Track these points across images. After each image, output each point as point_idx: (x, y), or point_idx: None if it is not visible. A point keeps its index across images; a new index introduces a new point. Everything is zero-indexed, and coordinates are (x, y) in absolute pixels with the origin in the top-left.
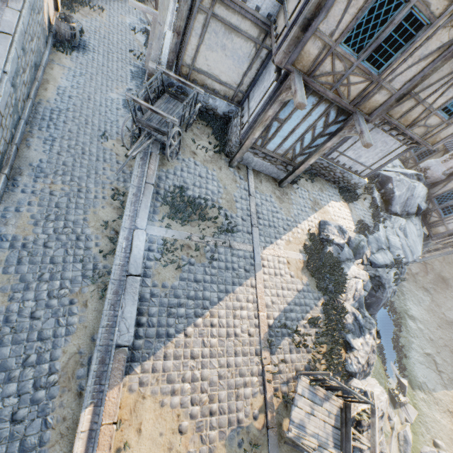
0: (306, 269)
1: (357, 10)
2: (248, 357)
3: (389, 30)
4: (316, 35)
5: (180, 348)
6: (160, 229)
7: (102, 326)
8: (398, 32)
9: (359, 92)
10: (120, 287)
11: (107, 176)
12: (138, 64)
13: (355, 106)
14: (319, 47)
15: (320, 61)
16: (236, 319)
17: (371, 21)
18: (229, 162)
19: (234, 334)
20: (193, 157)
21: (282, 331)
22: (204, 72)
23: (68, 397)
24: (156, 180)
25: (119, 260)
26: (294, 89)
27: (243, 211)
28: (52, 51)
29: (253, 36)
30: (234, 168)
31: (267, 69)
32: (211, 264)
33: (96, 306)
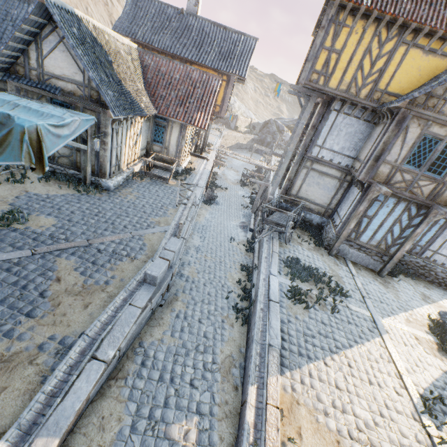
0: (443, 351)
1: (408, 148)
2: (405, 417)
3: (436, 154)
4: (385, 162)
5: (322, 373)
6: (286, 280)
7: (256, 327)
8: (444, 154)
9: (430, 190)
10: (265, 307)
11: (235, 258)
12: (246, 211)
13: (431, 200)
14: (389, 168)
15: (392, 175)
16: (375, 370)
17: (420, 152)
18: (328, 251)
19: (377, 384)
20: (300, 245)
21: (441, 407)
22: (304, 198)
23: (227, 386)
24: (278, 253)
25: (261, 290)
26: (378, 188)
27: (350, 285)
28: (202, 204)
29: (337, 176)
30: (333, 256)
31: (349, 192)
32: (334, 315)
33: (240, 329)
